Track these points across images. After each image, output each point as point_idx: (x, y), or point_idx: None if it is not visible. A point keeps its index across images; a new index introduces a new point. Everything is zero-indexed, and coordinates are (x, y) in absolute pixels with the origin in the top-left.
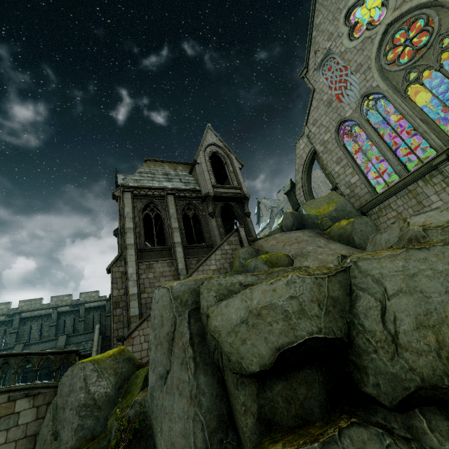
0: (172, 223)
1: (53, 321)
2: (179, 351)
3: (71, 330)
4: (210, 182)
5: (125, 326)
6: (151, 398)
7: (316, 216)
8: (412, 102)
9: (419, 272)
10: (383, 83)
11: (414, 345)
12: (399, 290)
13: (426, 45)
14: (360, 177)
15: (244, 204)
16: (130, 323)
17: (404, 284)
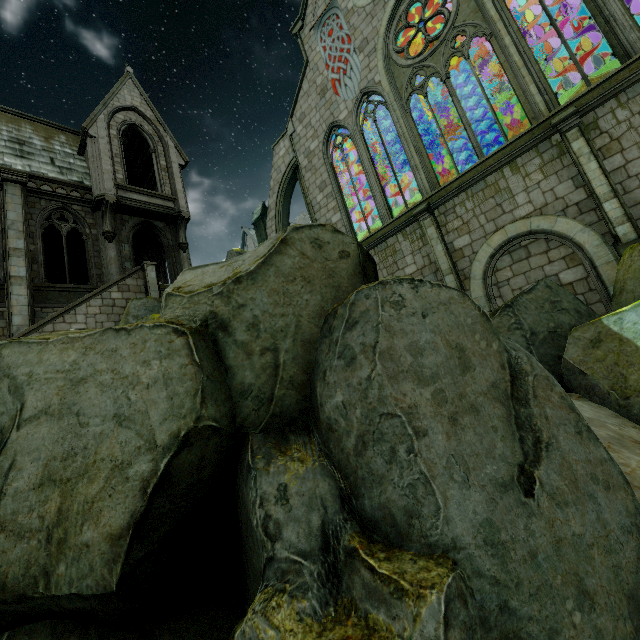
0: (11, 239)
1: None
2: None
3: None
4: (113, 177)
5: None
6: None
7: None
8: (412, 120)
9: (93, 376)
10: (386, 79)
11: (22, 519)
12: (44, 410)
13: (439, 37)
14: (342, 216)
15: (179, 228)
16: None
17: (58, 398)
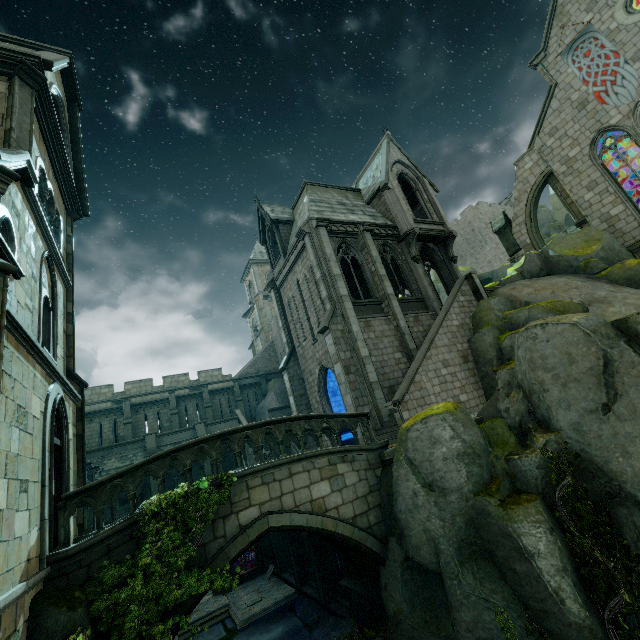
0: (379, 269)
1: (173, 408)
2: (637, 379)
3: (196, 418)
4: (410, 215)
5: (363, 395)
6: (579, 433)
7: (575, 257)
8: None
9: None
10: None
11: None
12: None
13: None
14: (628, 207)
15: (448, 245)
16: (373, 390)
17: None
